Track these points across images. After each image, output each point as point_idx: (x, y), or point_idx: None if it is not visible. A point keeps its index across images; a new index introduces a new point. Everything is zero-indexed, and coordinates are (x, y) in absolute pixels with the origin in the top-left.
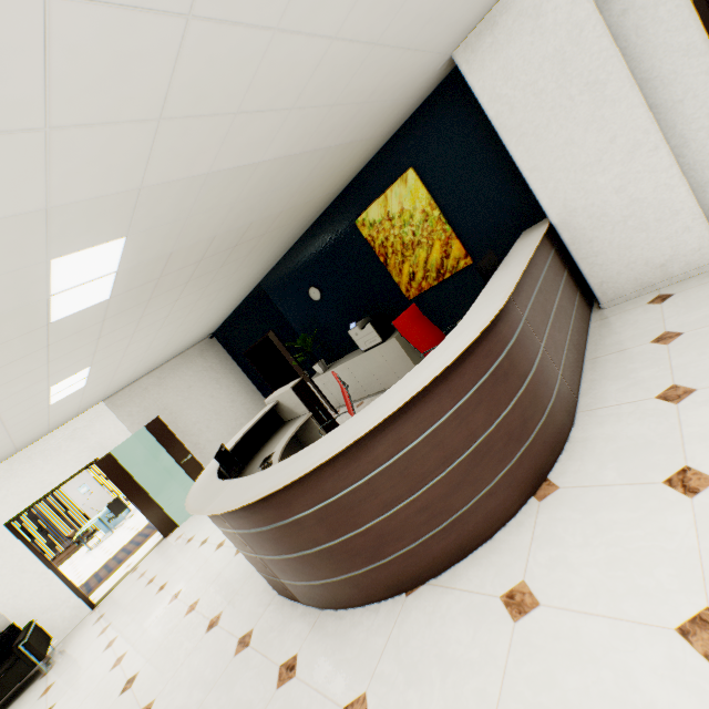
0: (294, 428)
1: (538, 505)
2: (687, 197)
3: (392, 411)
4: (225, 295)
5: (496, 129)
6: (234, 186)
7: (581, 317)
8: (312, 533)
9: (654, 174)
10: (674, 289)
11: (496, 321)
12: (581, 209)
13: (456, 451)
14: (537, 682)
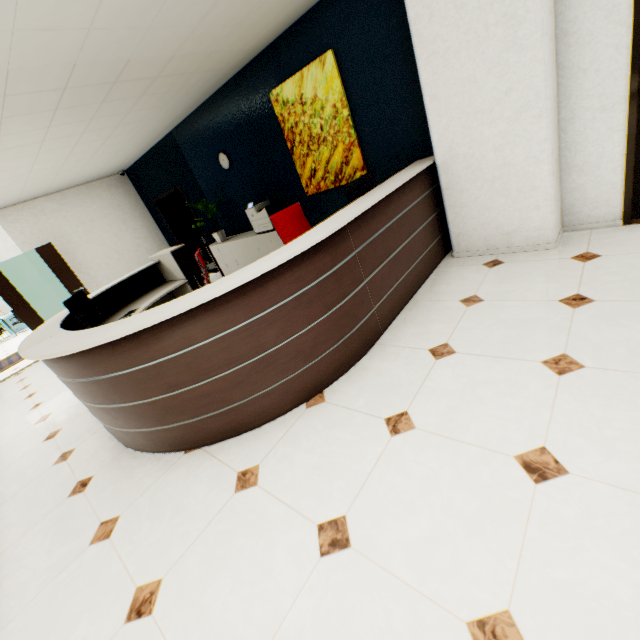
0: (167, 290)
1: (304, 411)
2: (547, 177)
3: (179, 313)
4: (125, 134)
5: (412, 35)
6: (77, 7)
7: (429, 260)
8: (109, 394)
9: (530, 143)
10: (507, 258)
11: (318, 251)
12: (462, 157)
13: (243, 357)
14: (221, 537)
